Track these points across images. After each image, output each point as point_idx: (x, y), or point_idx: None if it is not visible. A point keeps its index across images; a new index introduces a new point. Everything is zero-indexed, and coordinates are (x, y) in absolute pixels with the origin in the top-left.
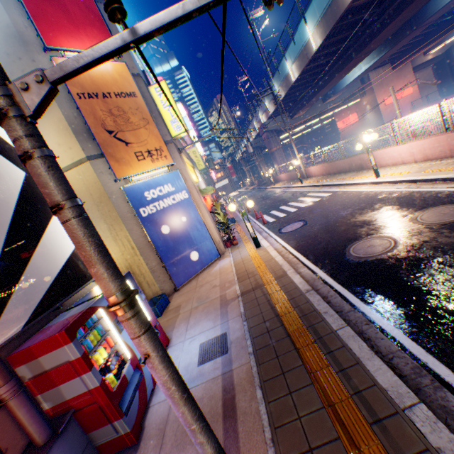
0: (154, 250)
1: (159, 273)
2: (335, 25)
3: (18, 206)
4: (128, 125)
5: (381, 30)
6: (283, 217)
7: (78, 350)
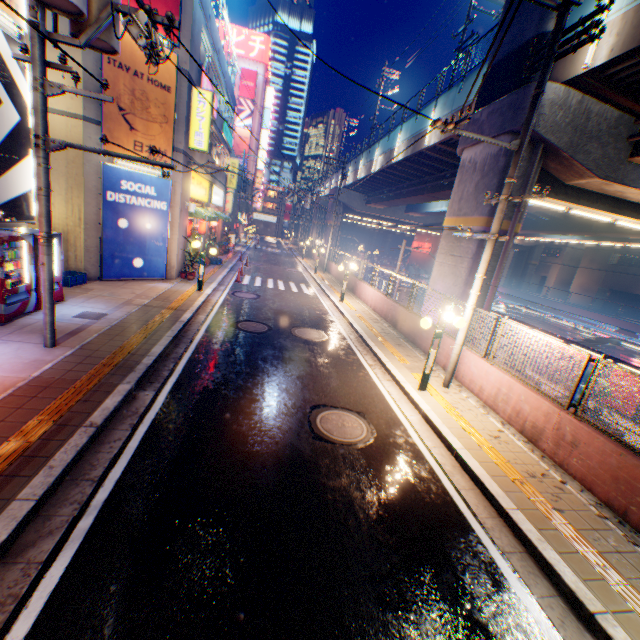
0: (102, 234)
1: (94, 256)
2: (411, 156)
3: (4, 143)
4: (145, 113)
5: (445, 189)
6: (256, 286)
7: (1, 252)
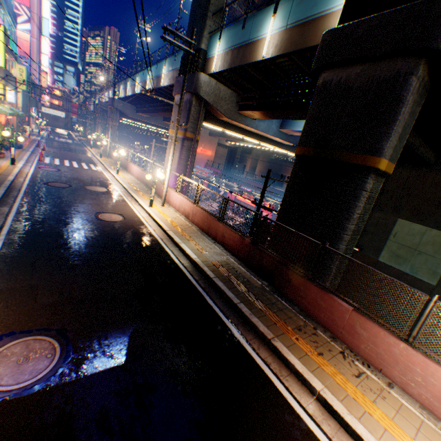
0: None
1: None
2: (156, 89)
3: None
4: None
5: None
6: (56, 164)
7: None
